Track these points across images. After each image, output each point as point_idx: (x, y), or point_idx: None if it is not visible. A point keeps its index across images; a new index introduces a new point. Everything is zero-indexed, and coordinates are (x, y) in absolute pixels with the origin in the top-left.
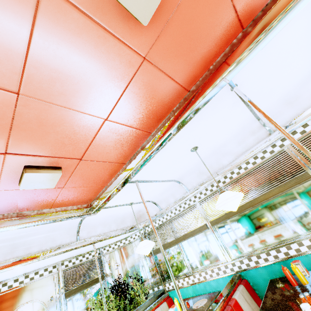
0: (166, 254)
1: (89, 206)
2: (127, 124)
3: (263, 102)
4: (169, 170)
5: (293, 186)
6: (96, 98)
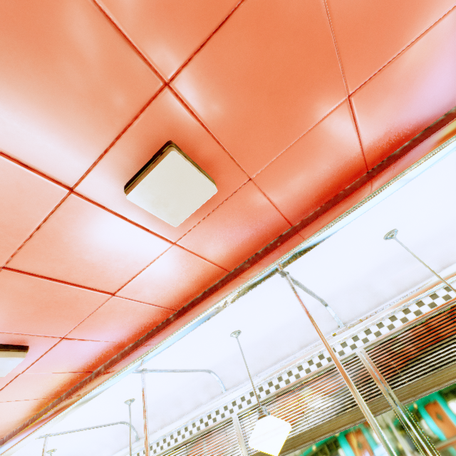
0: None
1: None
2: None
3: (116, 419)
4: None
5: None
6: None
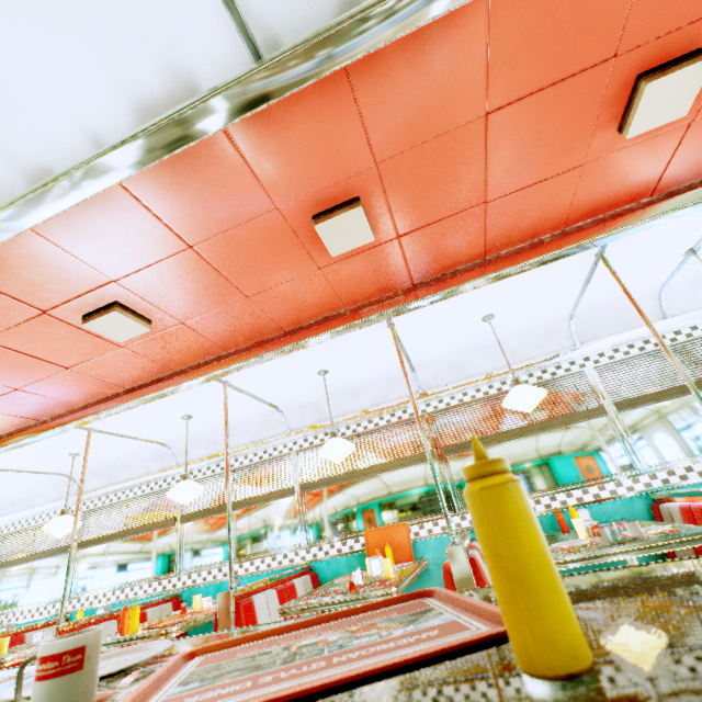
0: None
1: None
2: None
3: (57, 470)
4: None
5: (60, 553)
6: None
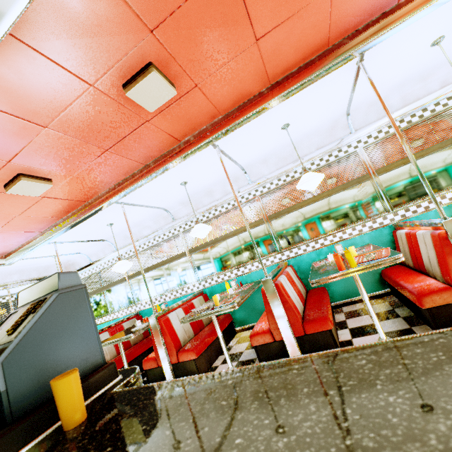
0: (92, 299)
1: (4, 257)
2: (37, 216)
3: (162, 203)
4: (92, 235)
5: (177, 259)
6: (9, 210)
